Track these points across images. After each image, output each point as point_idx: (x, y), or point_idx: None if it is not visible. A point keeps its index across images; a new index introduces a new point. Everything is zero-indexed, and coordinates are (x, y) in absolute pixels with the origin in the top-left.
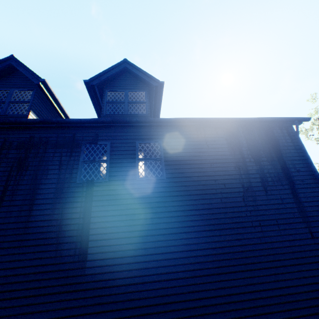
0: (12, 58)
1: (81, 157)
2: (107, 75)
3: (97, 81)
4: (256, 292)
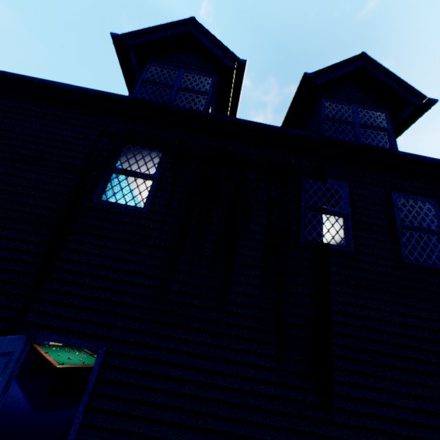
0: (193, 22)
1: (303, 198)
2: (337, 72)
3: (323, 80)
4: None
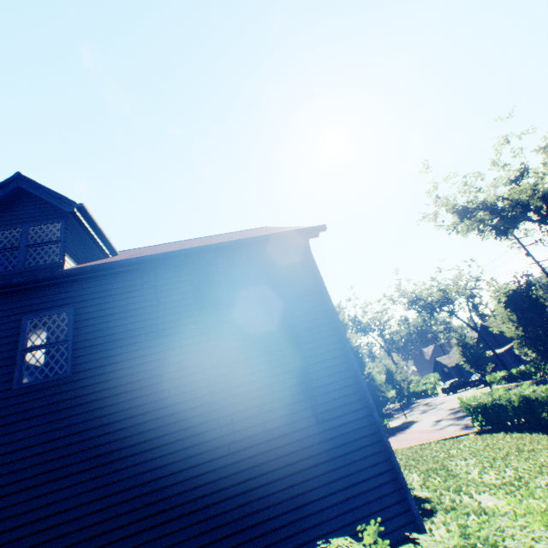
0: None
1: None
2: None
3: None
4: (211, 544)
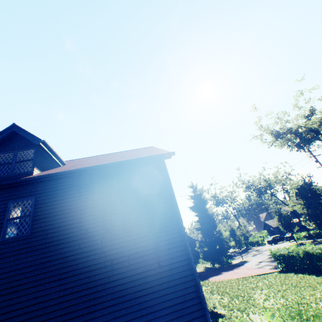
0: None
1: None
2: None
3: None
4: None
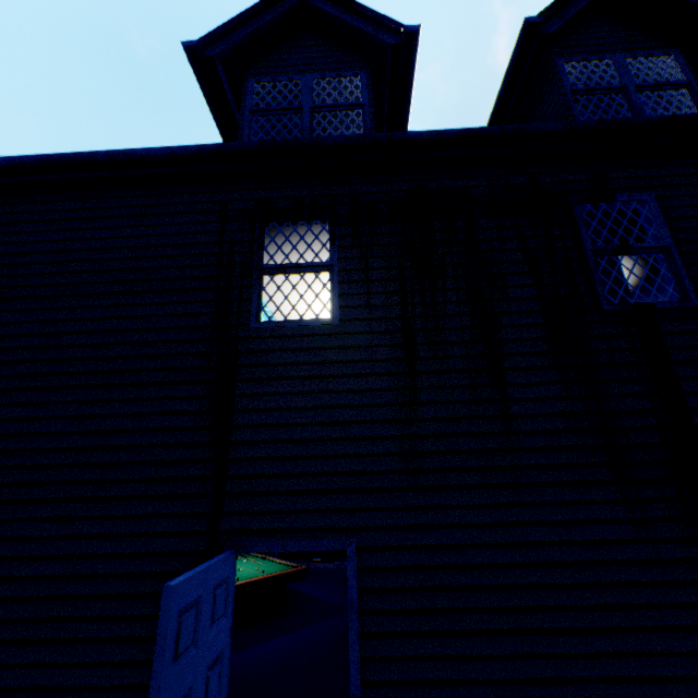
0: None
1: (585, 238)
2: (578, 2)
3: (558, 24)
4: None
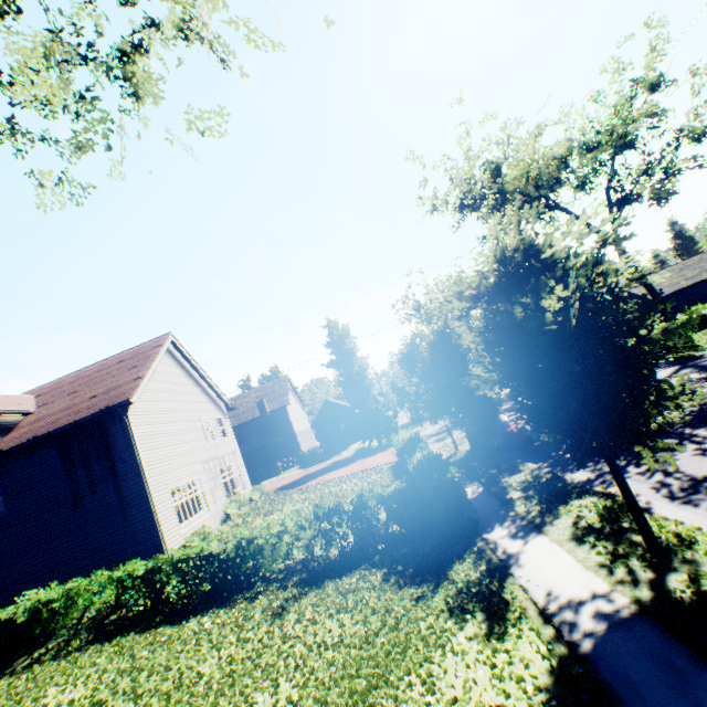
0: None
1: None
2: None
3: None
4: (80, 573)
